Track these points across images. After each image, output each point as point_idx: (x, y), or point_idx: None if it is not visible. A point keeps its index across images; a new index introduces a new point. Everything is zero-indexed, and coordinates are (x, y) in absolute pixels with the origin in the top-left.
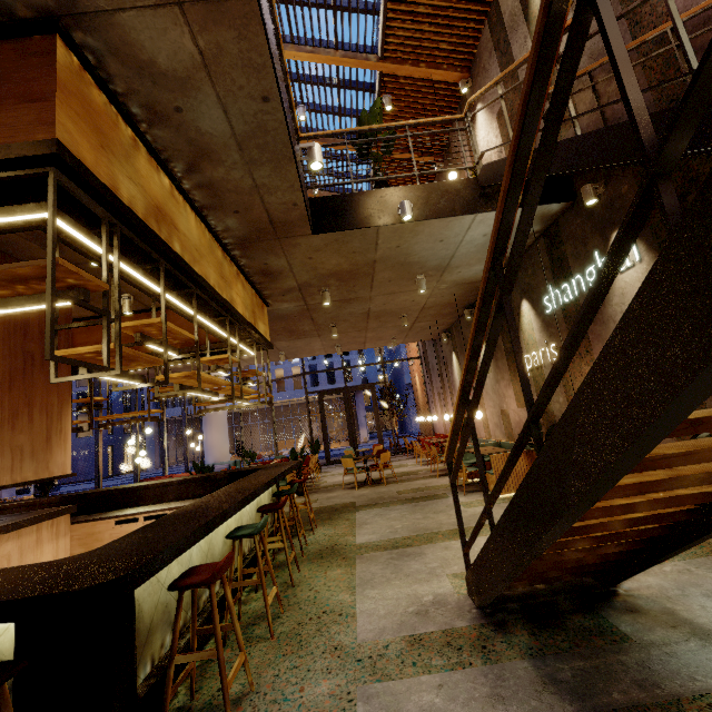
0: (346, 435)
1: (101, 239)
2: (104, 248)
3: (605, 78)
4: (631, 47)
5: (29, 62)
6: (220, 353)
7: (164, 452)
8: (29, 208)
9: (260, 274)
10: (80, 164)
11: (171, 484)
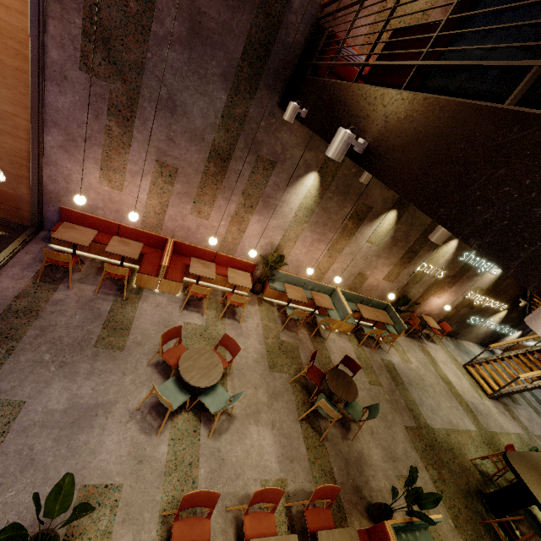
0: None
1: None
2: None
3: None
4: None
5: None
6: None
7: None
8: None
9: None
10: None
11: None
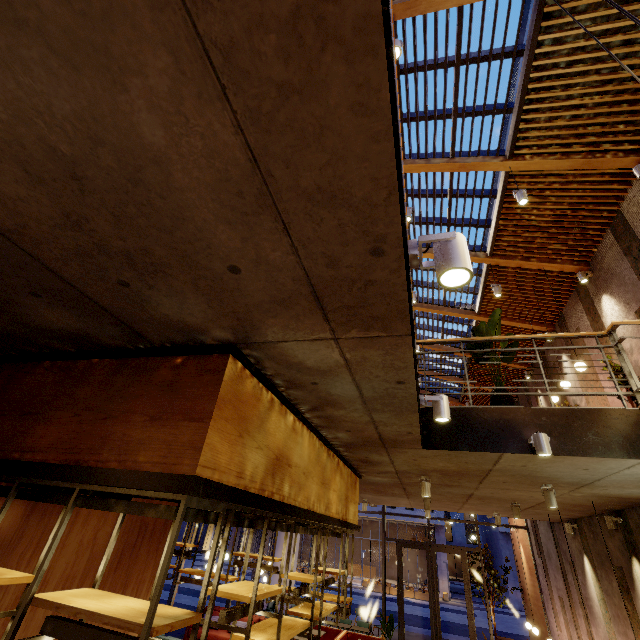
0: (421, 577)
1: None
2: (211, 554)
3: None
4: None
5: (202, 379)
6: None
7: (234, 571)
8: (159, 510)
9: (359, 460)
10: (212, 484)
11: None
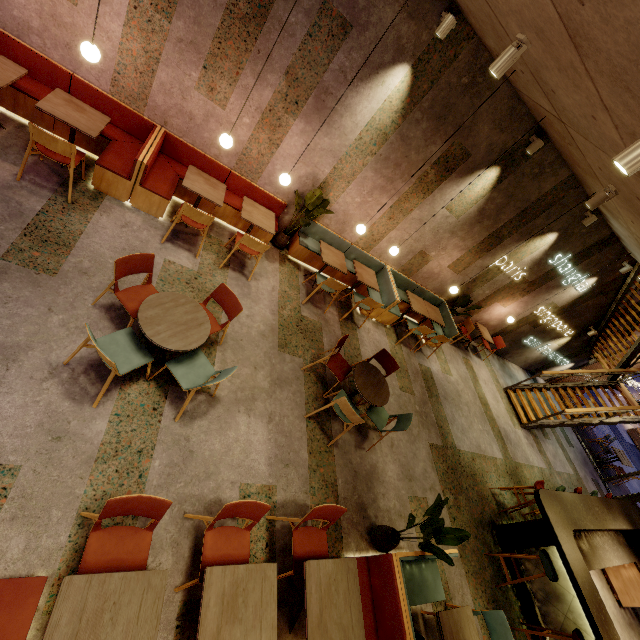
0: None
1: None
2: None
3: None
4: None
5: None
6: None
7: None
8: None
9: None
10: None
11: None
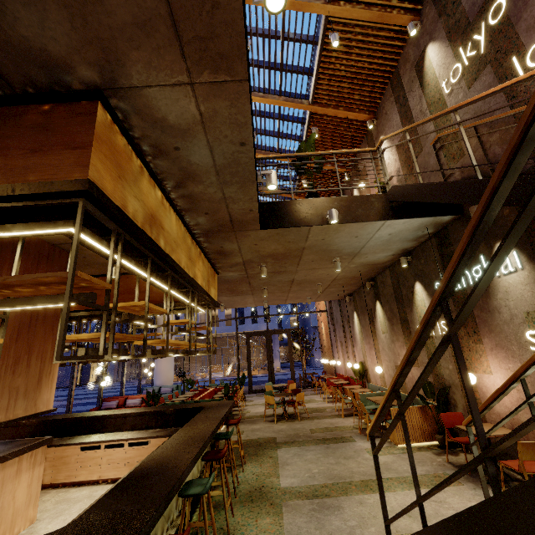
0: (263, 364)
1: (108, 241)
2: (111, 254)
3: (489, 132)
4: (510, 113)
5: (76, 120)
6: (179, 309)
7: (123, 375)
8: (59, 224)
9: (216, 253)
10: (103, 194)
11: (130, 415)
